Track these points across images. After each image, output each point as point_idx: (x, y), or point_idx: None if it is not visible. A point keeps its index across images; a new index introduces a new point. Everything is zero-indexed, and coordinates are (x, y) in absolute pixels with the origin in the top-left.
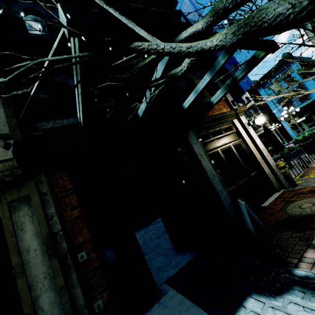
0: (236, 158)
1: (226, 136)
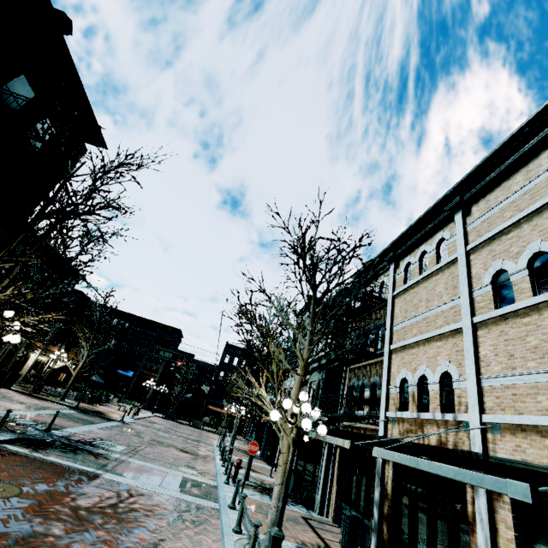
0: (19, 361)
1: (28, 352)
